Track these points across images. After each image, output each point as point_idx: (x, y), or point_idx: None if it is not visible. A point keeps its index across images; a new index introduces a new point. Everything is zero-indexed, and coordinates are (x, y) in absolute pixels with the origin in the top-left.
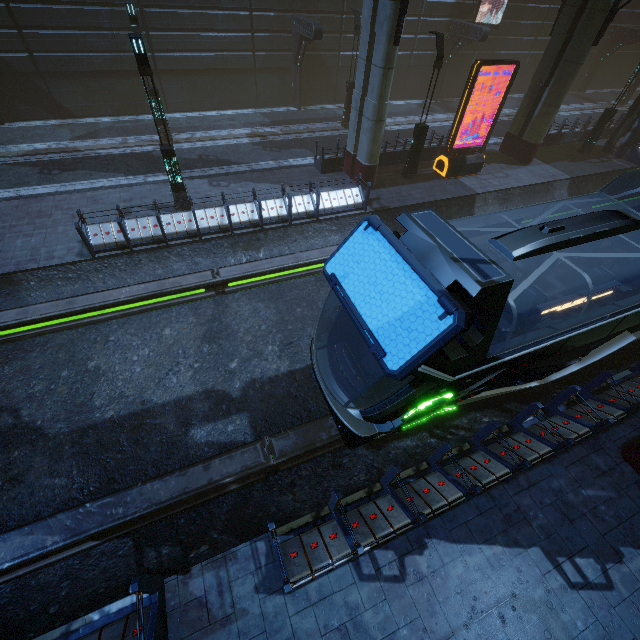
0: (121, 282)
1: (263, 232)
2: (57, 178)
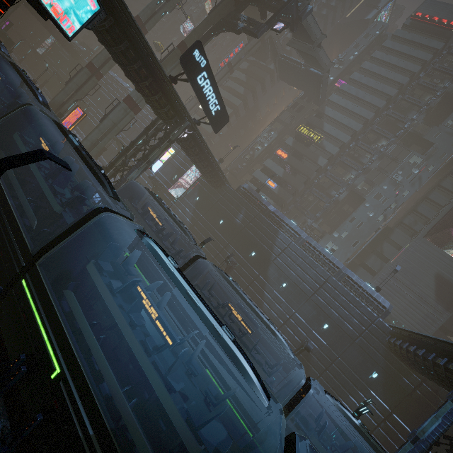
0: None
1: None
2: None
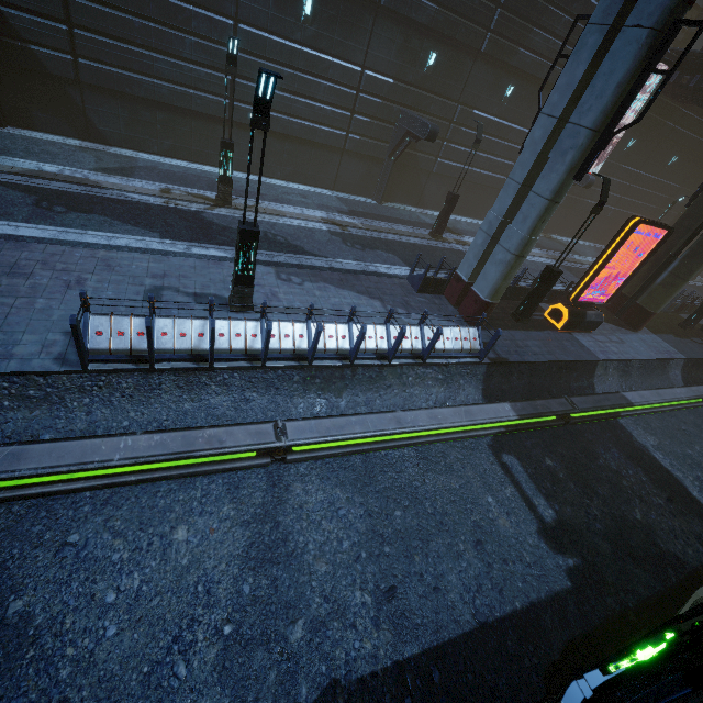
0: (118, 415)
1: (351, 368)
2: (59, 218)
